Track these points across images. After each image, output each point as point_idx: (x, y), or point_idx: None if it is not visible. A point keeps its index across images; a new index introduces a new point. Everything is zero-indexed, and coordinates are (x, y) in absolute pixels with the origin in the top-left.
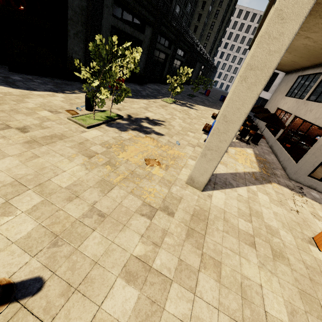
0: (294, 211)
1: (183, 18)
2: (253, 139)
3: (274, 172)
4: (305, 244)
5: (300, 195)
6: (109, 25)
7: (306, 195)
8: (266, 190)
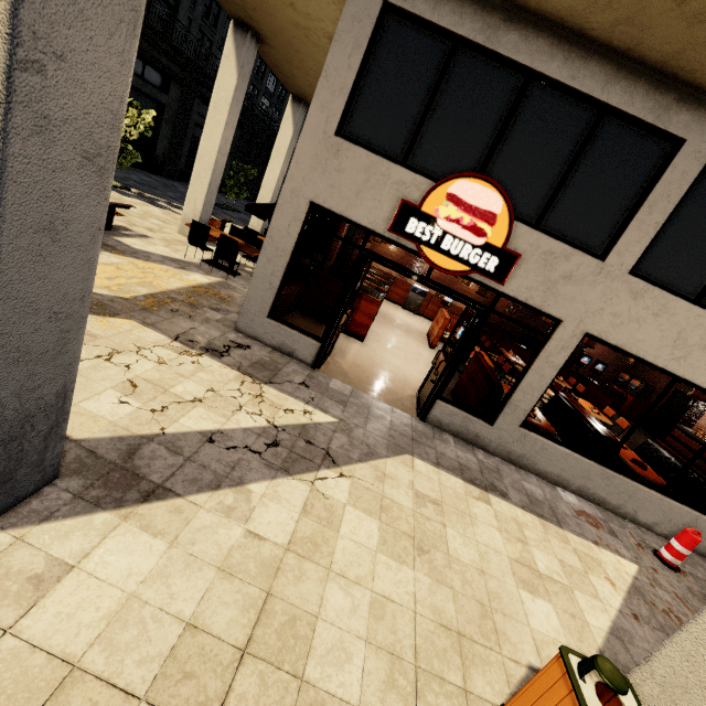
0: None
1: (266, 75)
2: (219, 251)
3: (201, 312)
4: None
5: (190, 353)
6: None
7: (226, 357)
8: None
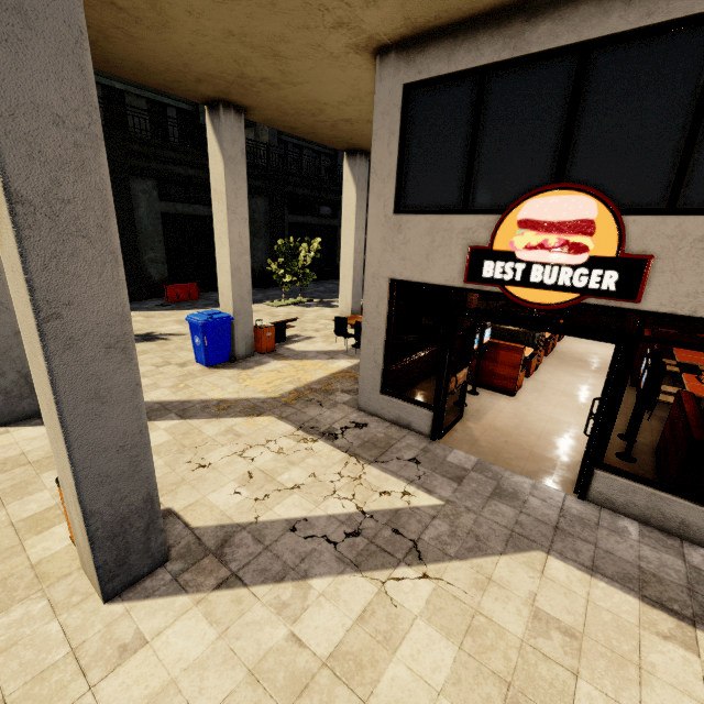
0: (190, 465)
1: None
2: (357, 336)
3: (332, 397)
4: (58, 520)
5: (307, 439)
6: (158, 214)
7: (339, 439)
8: (196, 428)
